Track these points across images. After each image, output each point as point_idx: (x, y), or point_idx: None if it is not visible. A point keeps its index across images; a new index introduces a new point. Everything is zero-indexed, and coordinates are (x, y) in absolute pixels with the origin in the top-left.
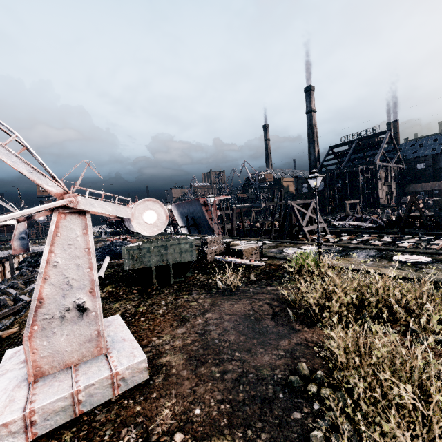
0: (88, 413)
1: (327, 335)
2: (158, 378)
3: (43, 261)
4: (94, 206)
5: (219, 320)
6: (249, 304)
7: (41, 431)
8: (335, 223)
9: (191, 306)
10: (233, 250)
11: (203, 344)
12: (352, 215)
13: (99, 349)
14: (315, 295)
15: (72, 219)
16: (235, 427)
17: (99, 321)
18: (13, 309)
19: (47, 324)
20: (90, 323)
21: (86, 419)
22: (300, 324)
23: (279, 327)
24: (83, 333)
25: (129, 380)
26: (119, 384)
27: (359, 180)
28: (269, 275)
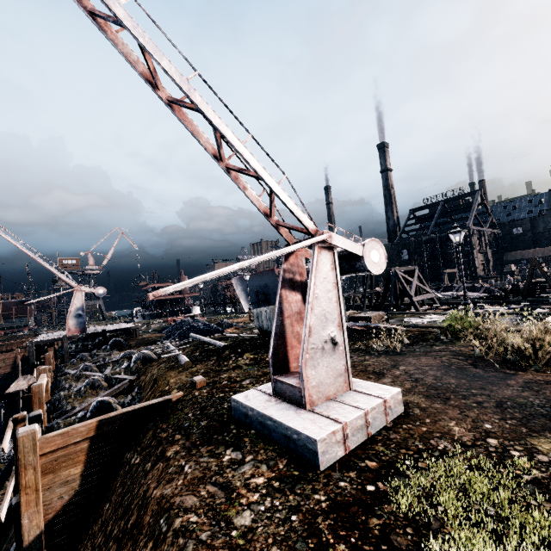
0: (377, 435)
1: (548, 375)
2: (414, 410)
3: (311, 291)
4: (340, 242)
5: (420, 370)
6: (434, 358)
7: (351, 445)
8: (439, 294)
9: (369, 363)
10: (356, 318)
11: (428, 387)
12: (460, 284)
13: (346, 385)
14: (520, 339)
15: (324, 254)
16: (539, 431)
17: (347, 356)
18: (118, 389)
19: (313, 353)
20: (339, 357)
21: (382, 438)
22: (510, 370)
23: (490, 372)
24: (335, 367)
25: (393, 410)
26: (388, 412)
27: (452, 247)
28: (422, 339)
